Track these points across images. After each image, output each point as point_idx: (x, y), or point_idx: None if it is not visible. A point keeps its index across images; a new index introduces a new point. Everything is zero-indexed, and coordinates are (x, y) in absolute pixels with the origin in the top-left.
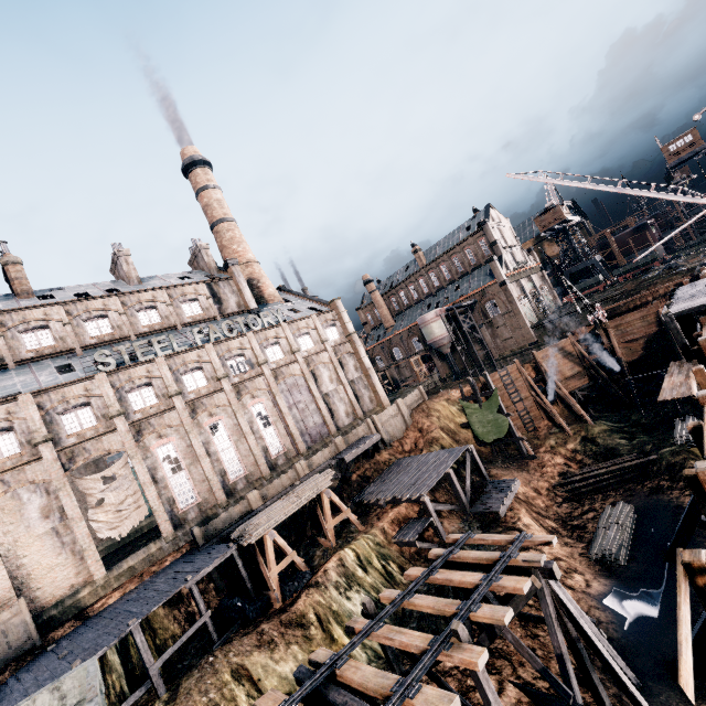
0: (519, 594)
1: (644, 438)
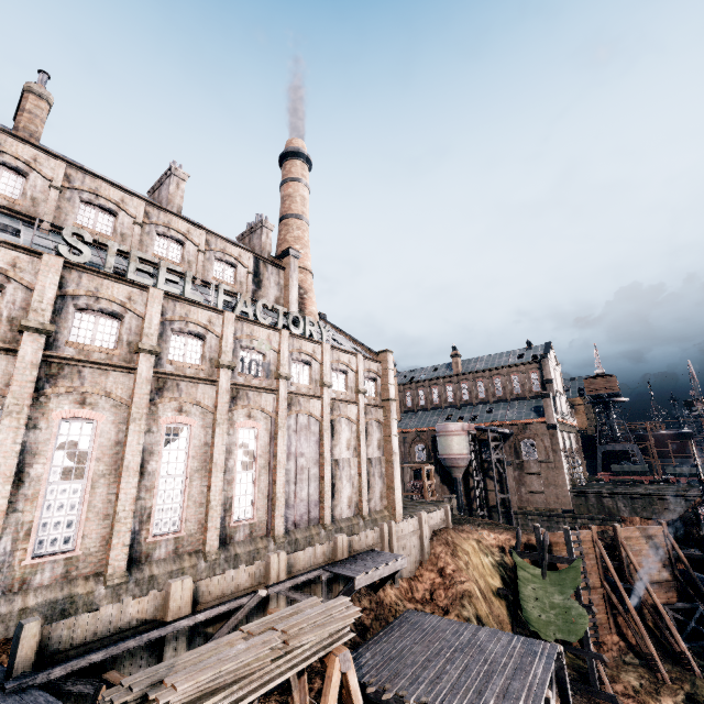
0: None
1: None
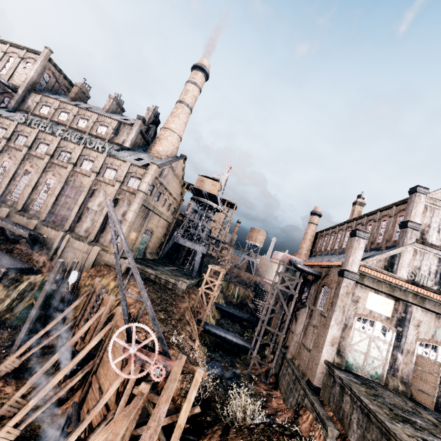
0: None
1: None
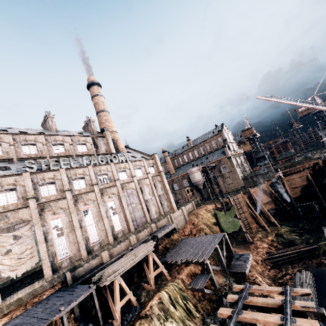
0: None
1: (308, 236)
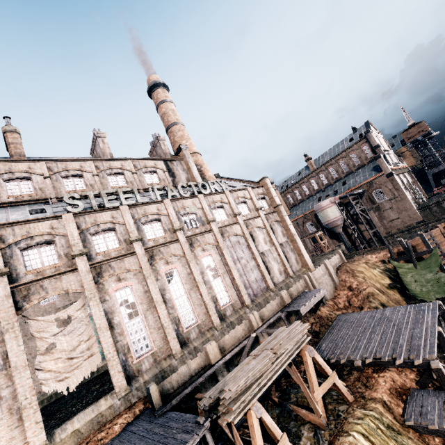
0: None
1: None
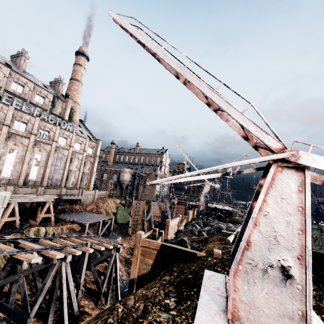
0: (108, 248)
1: None
